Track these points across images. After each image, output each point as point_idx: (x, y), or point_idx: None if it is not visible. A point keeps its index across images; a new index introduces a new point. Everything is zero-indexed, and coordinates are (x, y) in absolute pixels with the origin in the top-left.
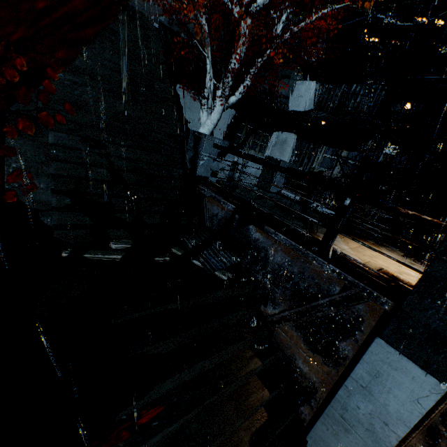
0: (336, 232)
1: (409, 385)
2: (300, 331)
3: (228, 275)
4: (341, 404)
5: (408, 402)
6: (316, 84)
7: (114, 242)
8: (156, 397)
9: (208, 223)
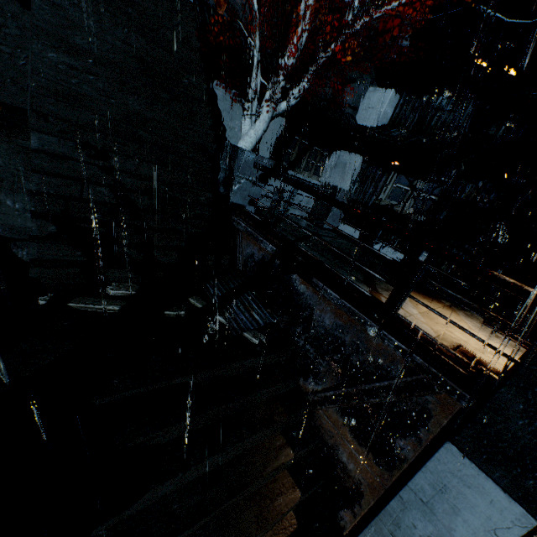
0: (405, 295)
1: (485, 510)
2: (347, 417)
3: (261, 337)
4: (393, 519)
5: (481, 531)
6: (393, 92)
7: (113, 286)
8: (150, 503)
9: (241, 266)
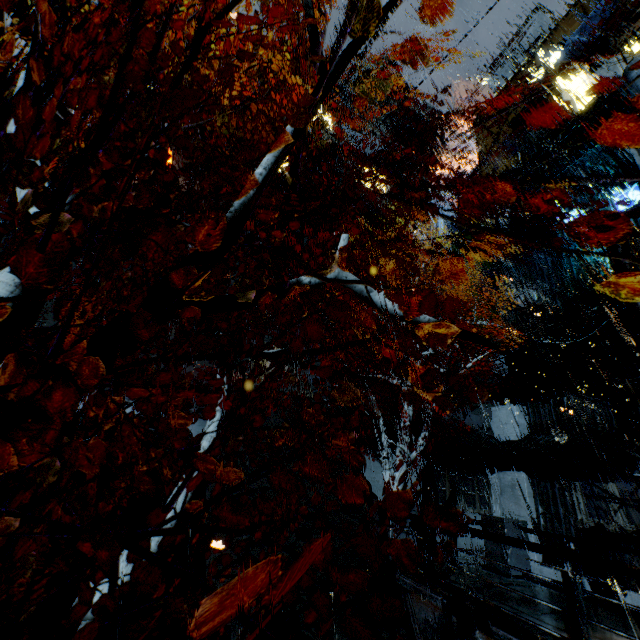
0: (580, 618)
1: None
2: None
3: None
4: None
5: None
6: (515, 406)
7: None
8: None
9: None
